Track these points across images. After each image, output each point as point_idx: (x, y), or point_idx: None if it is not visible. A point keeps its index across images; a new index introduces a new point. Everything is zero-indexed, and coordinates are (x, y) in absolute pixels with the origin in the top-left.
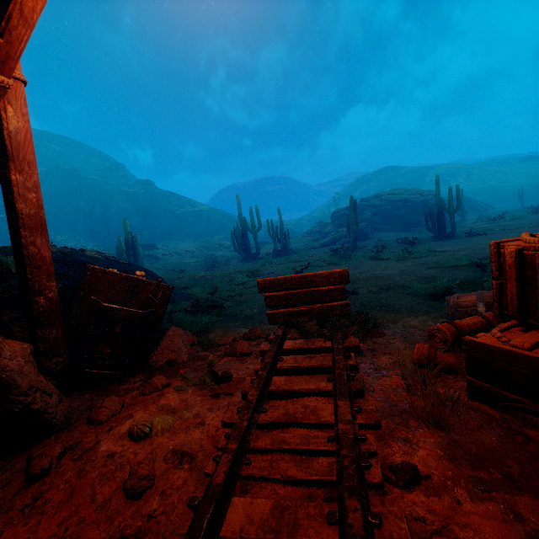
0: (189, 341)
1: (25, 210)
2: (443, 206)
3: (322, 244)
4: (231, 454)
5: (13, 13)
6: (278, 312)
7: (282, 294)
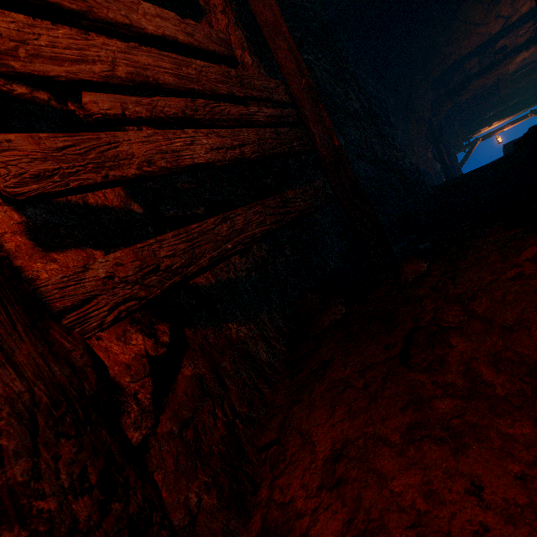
0: None
1: None
2: None
3: None
4: None
5: (463, 164)
6: None
7: None
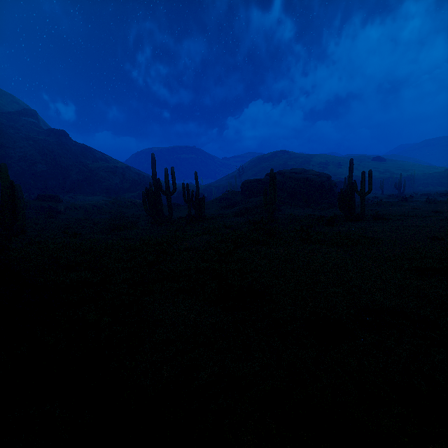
0: None
1: None
2: (356, 189)
3: (235, 213)
4: None
5: None
6: None
7: None
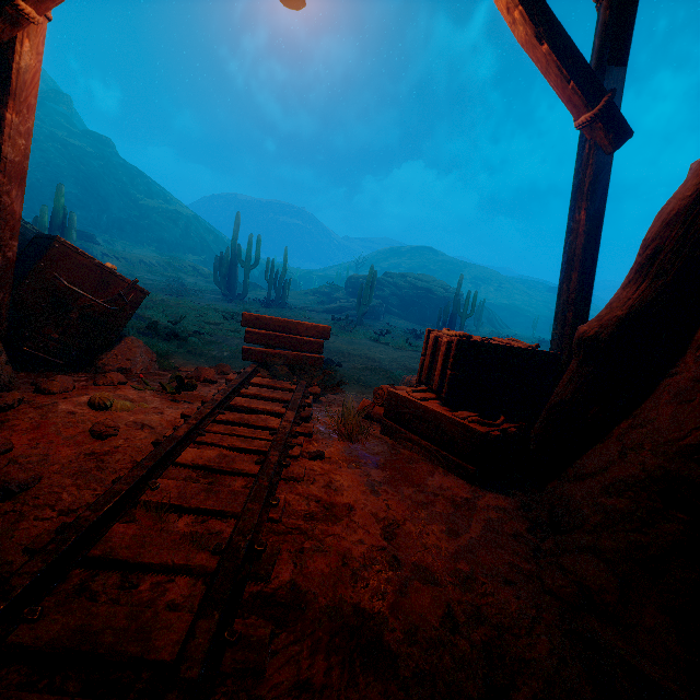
0: (147, 356)
1: (11, 155)
2: (458, 309)
3: (326, 309)
4: (191, 425)
5: None
6: (255, 350)
7: (264, 333)
